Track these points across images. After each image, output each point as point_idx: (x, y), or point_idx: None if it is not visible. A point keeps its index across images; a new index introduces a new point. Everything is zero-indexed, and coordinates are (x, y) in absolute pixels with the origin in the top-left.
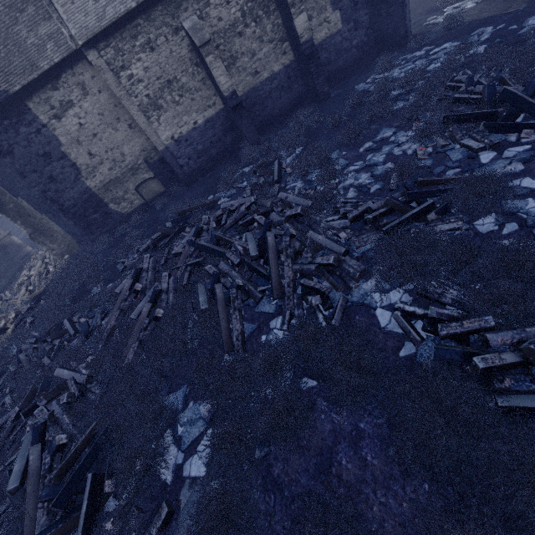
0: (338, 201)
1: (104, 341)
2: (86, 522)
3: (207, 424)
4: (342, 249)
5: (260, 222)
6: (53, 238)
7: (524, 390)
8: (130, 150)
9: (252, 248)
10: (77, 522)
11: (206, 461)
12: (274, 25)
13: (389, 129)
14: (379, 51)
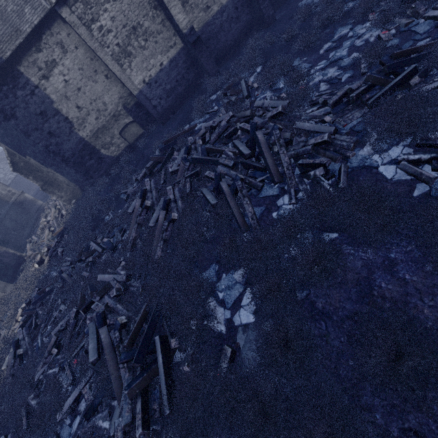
0: (312, 96)
1: (130, 250)
2: (165, 369)
3: (244, 285)
4: (331, 128)
5: (244, 128)
6: (59, 188)
7: None
8: (110, 98)
9: (244, 149)
10: (156, 371)
11: (253, 311)
12: None
13: (345, 27)
14: None
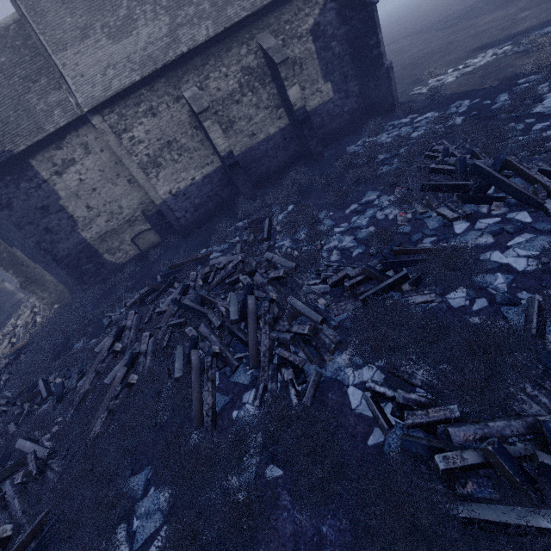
0: (322, 263)
1: (76, 407)
2: None
3: (165, 517)
4: (319, 317)
5: (244, 283)
6: (44, 287)
7: (486, 498)
8: (129, 203)
9: (233, 311)
10: None
11: None
12: (270, 94)
13: (374, 193)
14: (369, 116)
